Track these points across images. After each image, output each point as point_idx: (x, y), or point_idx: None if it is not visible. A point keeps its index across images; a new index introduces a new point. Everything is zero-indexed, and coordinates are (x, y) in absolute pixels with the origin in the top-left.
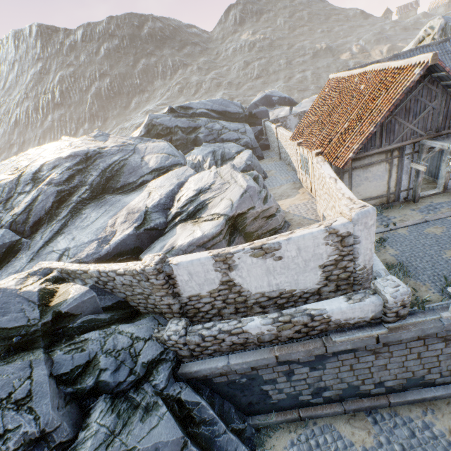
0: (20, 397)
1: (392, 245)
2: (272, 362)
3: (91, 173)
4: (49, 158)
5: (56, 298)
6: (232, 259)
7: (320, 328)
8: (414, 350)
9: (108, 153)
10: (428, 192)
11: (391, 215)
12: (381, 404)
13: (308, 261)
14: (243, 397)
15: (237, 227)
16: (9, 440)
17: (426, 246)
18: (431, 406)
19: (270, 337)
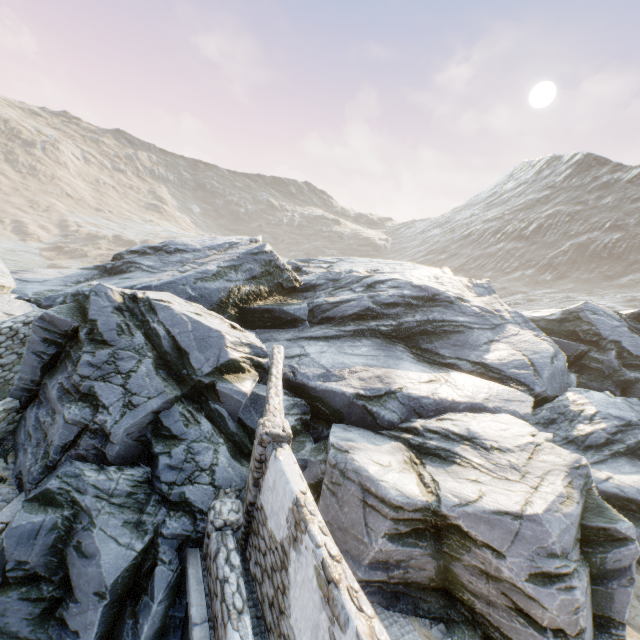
0: (134, 401)
1: None
2: None
3: (416, 314)
4: (403, 278)
5: (234, 375)
6: (302, 536)
7: None
8: None
9: (461, 308)
10: None
11: None
12: None
13: None
14: None
15: (441, 541)
16: (103, 414)
17: None
18: None
19: None
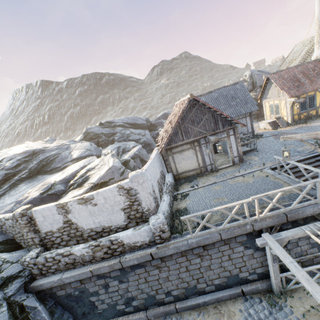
0: None
1: (190, 198)
2: (90, 276)
3: (33, 162)
4: (10, 154)
5: None
6: (67, 206)
7: (120, 250)
8: (183, 264)
9: (49, 150)
10: (225, 165)
11: (200, 180)
12: (171, 310)
13: (113, 206)
14: (78, 308)
15: None
16: None
17: (207, 197)
18: (204, 310)
19: (89, 258)
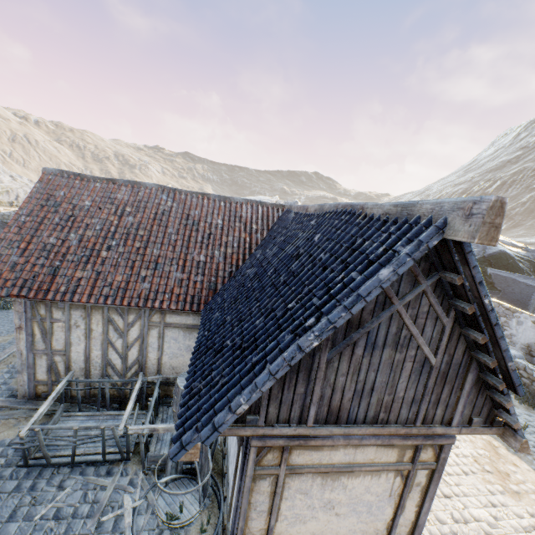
0: None
1: None
2: None
3: None
4: None
5: None
6: None
7: None
8: None
9: None
10: None
11: None
12: None
13: None
14: None
15: None
16: None
17: (0, 326)
18: None
19: None
